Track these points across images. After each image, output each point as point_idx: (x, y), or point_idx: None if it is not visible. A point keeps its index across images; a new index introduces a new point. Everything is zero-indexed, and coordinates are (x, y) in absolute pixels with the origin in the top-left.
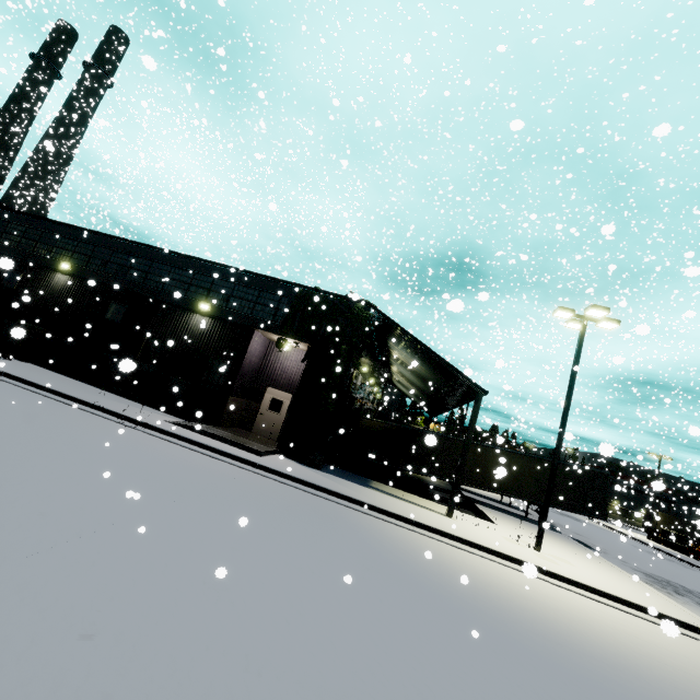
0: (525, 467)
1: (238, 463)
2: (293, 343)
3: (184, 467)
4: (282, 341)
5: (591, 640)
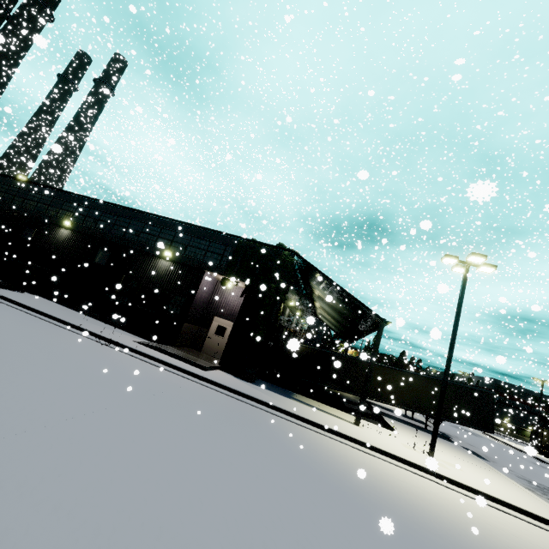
0: (423, 386)
1: (186, 375)
2: (235, 282)
3: (141, 377)
4: (226, 280)
5: (469, 534)
